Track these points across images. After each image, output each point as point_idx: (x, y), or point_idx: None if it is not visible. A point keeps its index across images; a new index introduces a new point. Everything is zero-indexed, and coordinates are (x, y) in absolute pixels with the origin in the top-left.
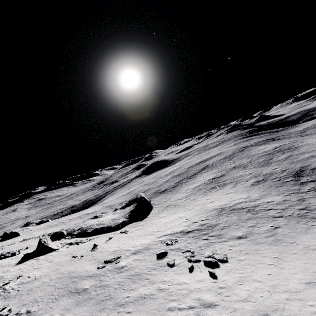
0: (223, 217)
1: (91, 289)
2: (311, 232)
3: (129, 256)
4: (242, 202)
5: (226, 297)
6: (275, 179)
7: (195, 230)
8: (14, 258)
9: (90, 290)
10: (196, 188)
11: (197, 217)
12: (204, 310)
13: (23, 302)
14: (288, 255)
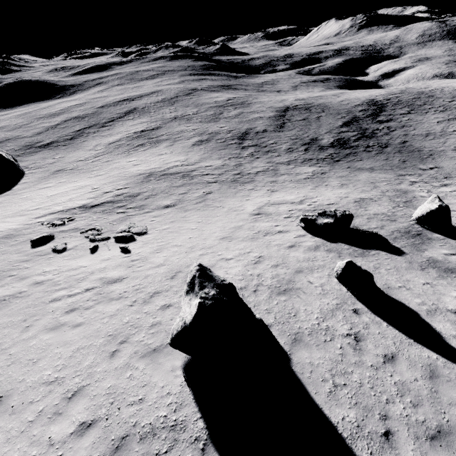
0: (150, 185)
1: None
2: (238, 196)
3: None
4: (177, 166)
5: (138, 268)
6: (220, 140)
7: (107, 203)
8: None
9: None
10: (114, 144)
11: (111, 186)
12: (108, 287)
13: None
14: (213, 218)
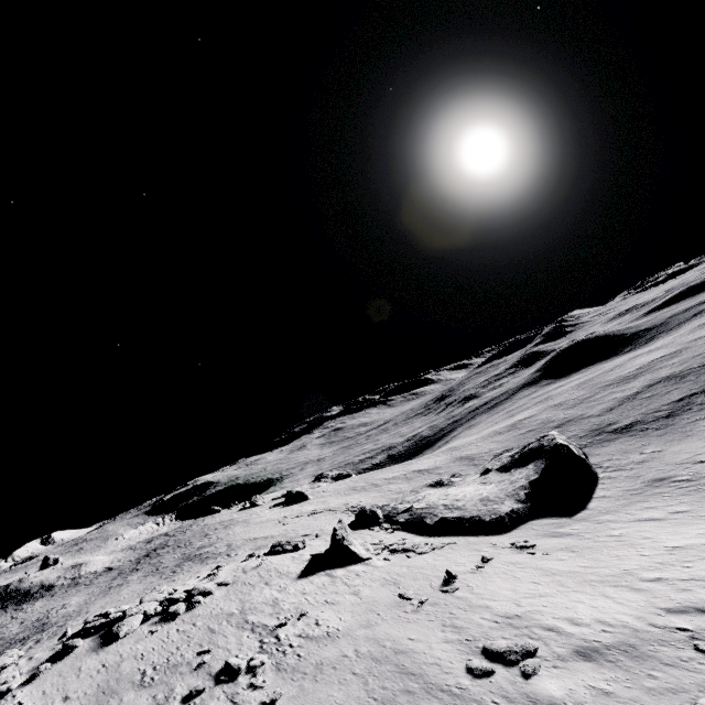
0: None
1: None
2: None
3: (566, 659)
4: None
5: None
6: None
7: None
8: (295, 560)
9: None
10: None
11: None
12: None
13: (306, 702)
14: None
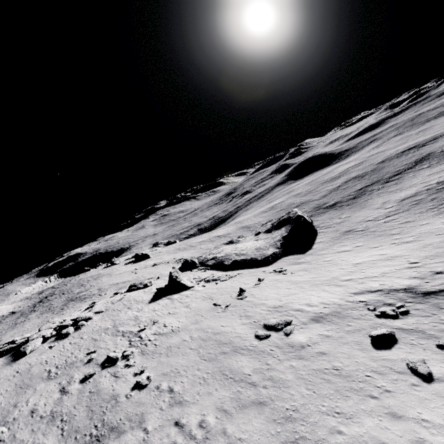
0: None
1: (255, 379)
2: None
3: (307, 323)
4: None
5: None
6: None
7: None
8: (146, 293)
9: (254, 381)
10: (409, 200)
11: (441, 263)
12: None
13: (163, 368)
14: None
